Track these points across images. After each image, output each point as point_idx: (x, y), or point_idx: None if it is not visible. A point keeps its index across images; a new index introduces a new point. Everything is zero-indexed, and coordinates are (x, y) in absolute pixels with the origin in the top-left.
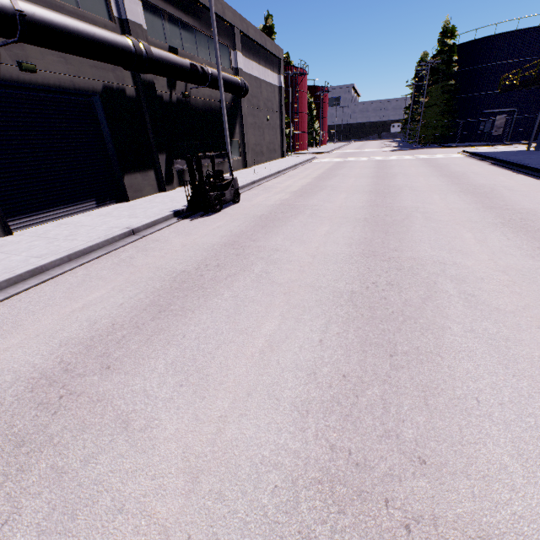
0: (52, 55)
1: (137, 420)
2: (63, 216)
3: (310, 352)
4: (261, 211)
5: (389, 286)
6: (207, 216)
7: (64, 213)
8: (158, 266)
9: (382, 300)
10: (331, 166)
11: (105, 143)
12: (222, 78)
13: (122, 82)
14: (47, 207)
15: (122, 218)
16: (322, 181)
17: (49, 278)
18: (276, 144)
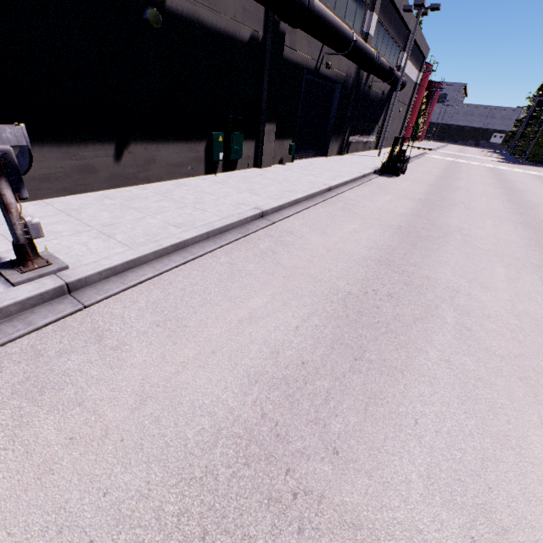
0: (336, 58)
1: (464, 228)
2: (304, 158)
3: (513, 230)
4: (428, 182)
5: (538, 224)
6: (393, 178)
7: (304, 156)
8: (403, 194)
9: (536, 227)
10: (449, 163)
11: (330, 115)
12: (398, 77)
13: (351, 75)
14: (302, 150)
15: (345, 167)
16: (454, 173)
17: (353, 187)
18: (396, 134)
